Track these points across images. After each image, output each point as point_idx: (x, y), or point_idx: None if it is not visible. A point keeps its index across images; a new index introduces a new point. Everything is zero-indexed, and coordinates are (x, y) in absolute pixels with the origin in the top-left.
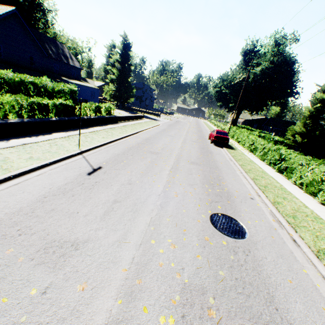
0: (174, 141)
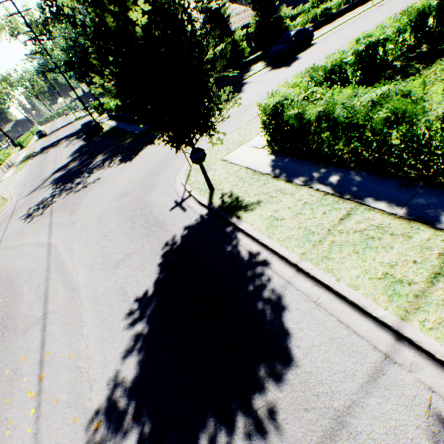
0: None
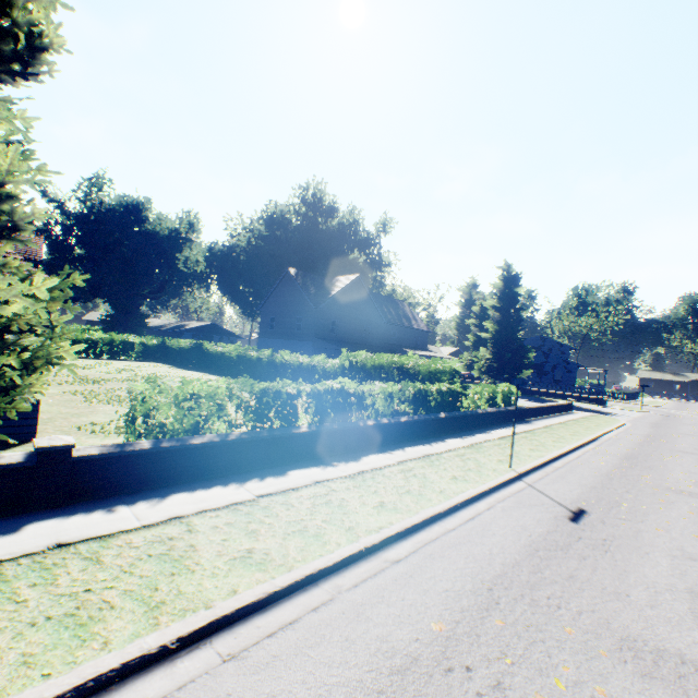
0: None
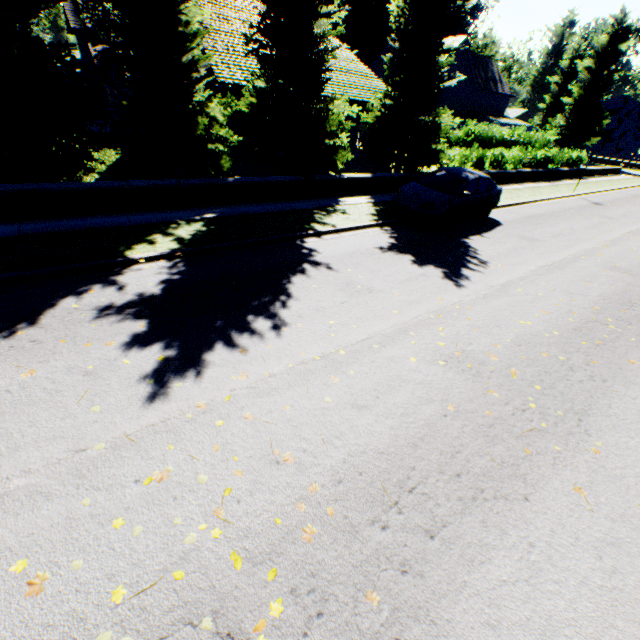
0: None
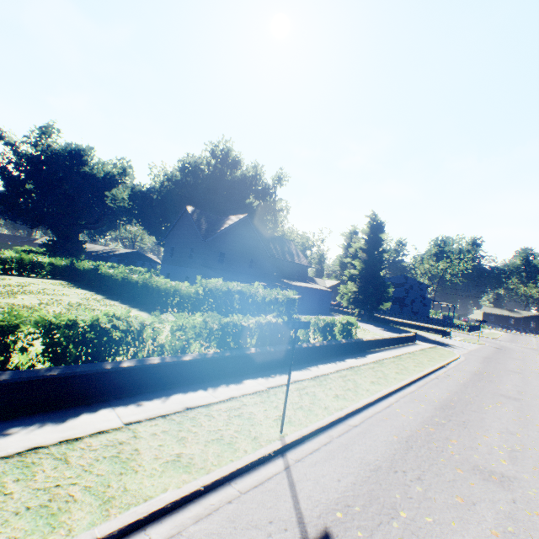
0: (532, 420)
